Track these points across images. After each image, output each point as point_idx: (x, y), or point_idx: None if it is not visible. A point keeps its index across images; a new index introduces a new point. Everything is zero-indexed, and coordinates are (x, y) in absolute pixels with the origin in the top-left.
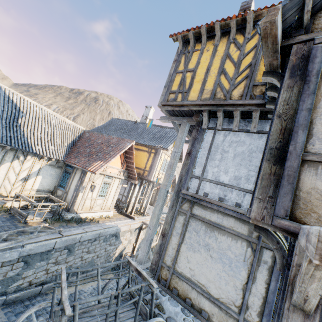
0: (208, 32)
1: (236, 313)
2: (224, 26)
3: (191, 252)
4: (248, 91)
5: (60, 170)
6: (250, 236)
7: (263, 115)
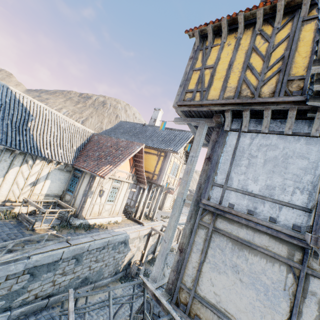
0: (228, 25)
1: None
2: (248, 17)
3: (215, 273)
4: (282, 87)
5: (69, 174)
6: (290, 259)
7: (300, 114)
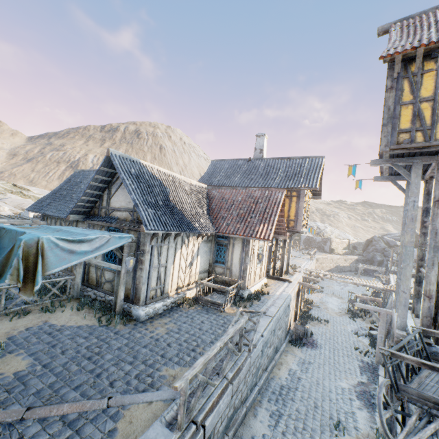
0: None
1: None
2: None
3: None
4: None
5: (210, 244)
6: None
7: None
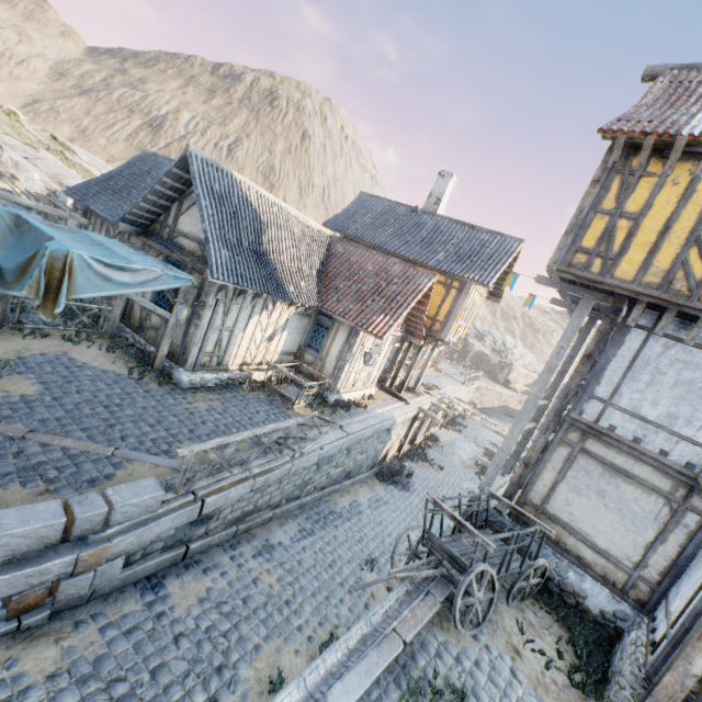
0: (685, 145)
1: (629, 568)
2: None
3: (574, 494)
4: None
5: (308, 320)
6: (671, 493)
7: None
